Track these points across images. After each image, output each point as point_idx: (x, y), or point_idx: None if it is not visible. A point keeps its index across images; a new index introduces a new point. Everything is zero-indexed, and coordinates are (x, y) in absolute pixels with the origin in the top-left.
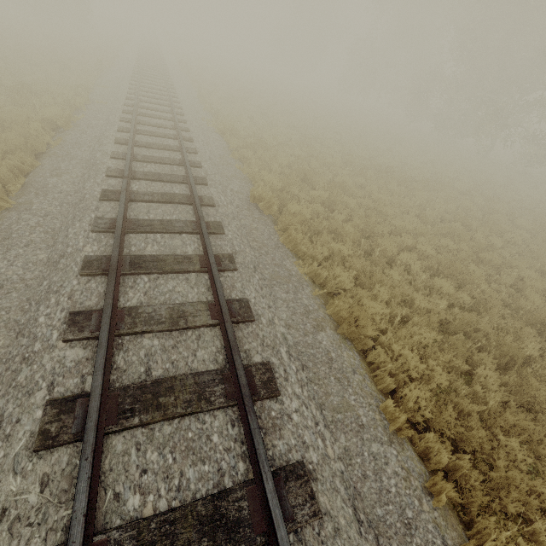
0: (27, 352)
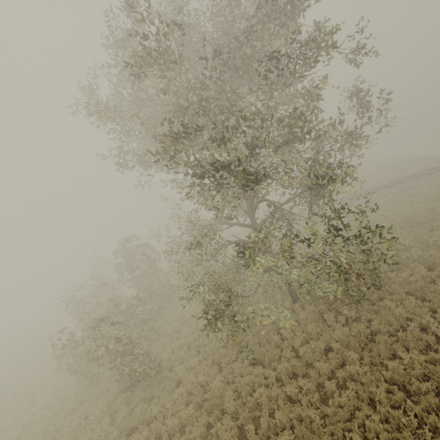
0: (437, 175)
